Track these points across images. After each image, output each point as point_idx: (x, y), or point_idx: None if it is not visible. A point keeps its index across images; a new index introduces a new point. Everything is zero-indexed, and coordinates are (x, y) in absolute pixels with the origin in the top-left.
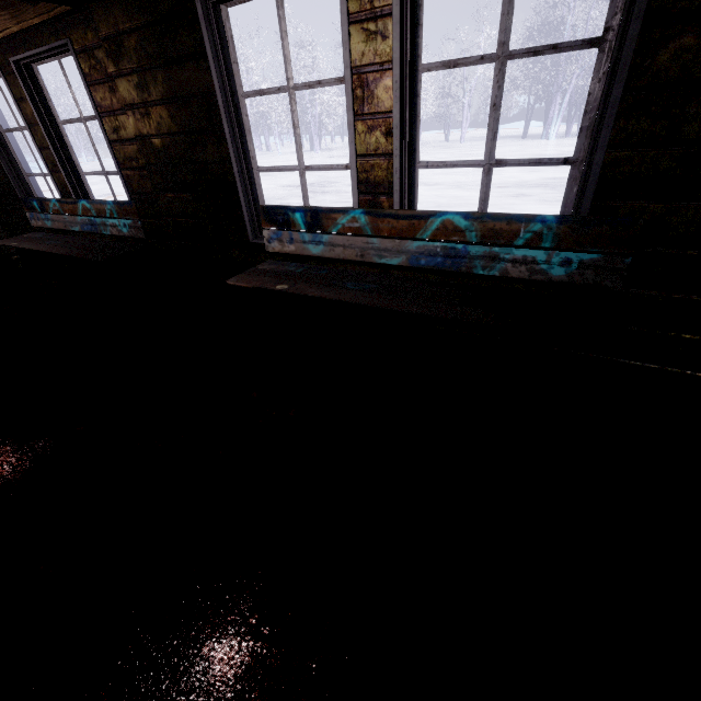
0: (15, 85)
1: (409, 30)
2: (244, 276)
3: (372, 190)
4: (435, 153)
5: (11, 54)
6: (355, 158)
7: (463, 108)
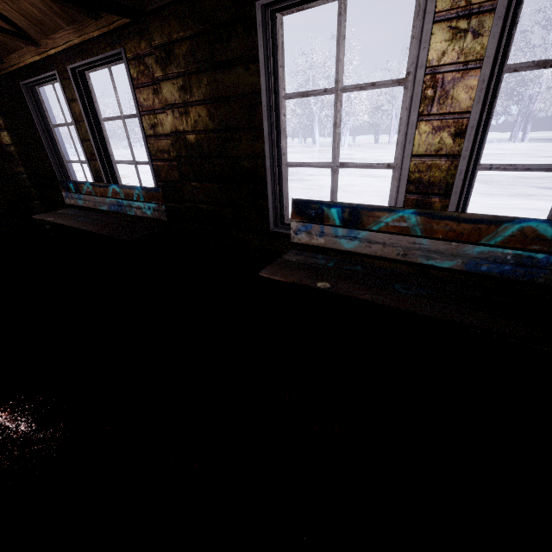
0: (69, 89)
1: (507, 26)
2: (276, 268)
3: (423, 190)
4: (370, 152)
5: (69, 62)
6: (410, 158)
7: (392, 119)
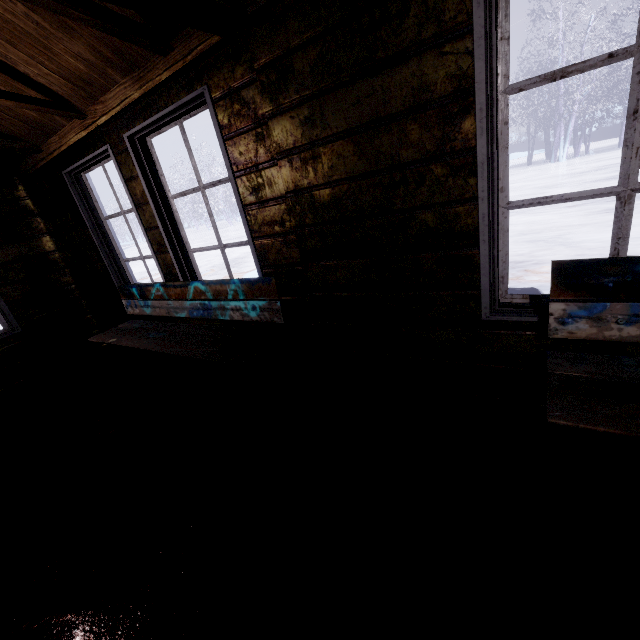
0: (126, 164)
1: None
2: (571, 401)
3: None
4: None
5: (126, 129)
6: None
7: None
